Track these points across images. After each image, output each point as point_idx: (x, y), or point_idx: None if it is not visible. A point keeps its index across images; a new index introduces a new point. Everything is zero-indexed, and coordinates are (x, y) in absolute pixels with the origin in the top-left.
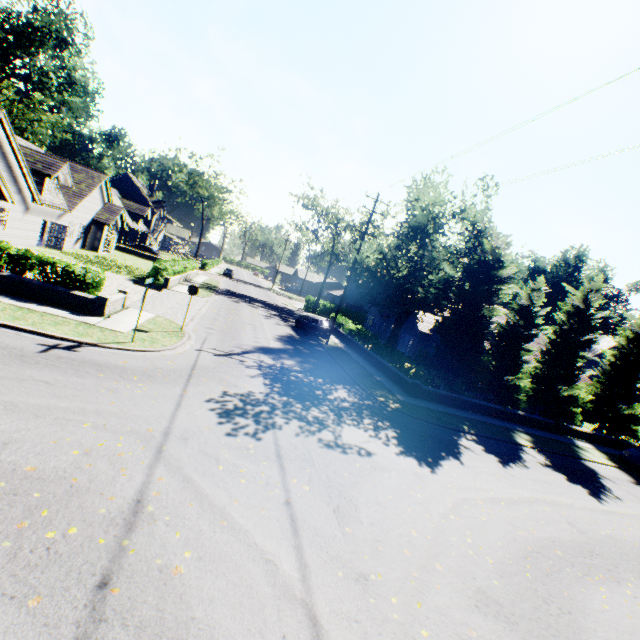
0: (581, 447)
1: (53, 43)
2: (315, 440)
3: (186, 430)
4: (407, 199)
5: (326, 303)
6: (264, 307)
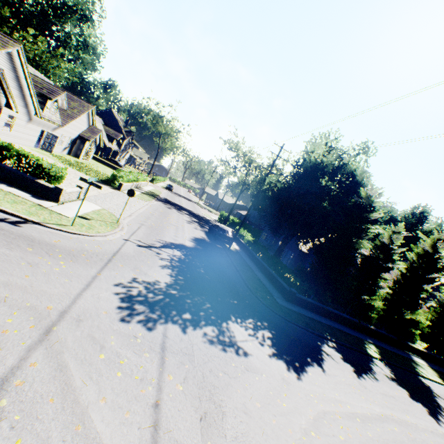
0: (417, 363)
1: (78, 17)
2: (200, 334)
3: (84, 311)
4: (305, 150)
5: (234, 218)
6: (189, 215)
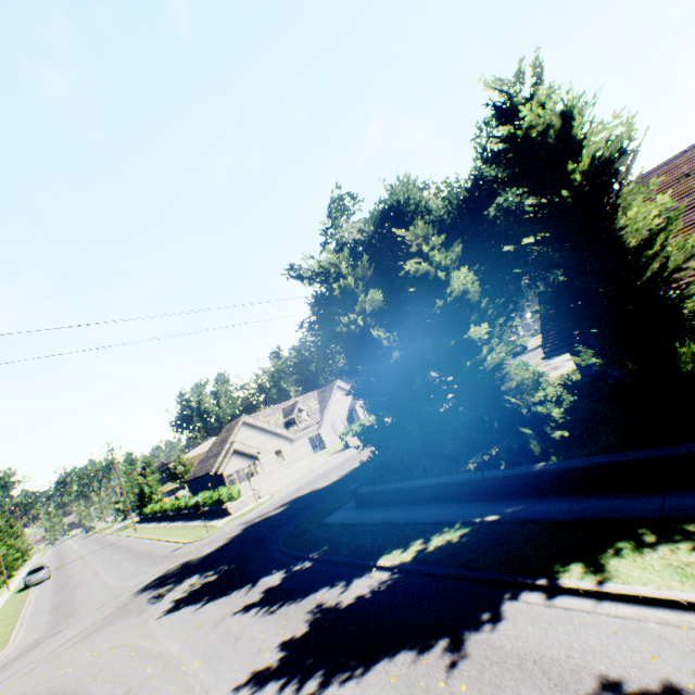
0: None
1: None
2: (156, 592)
3: (128, 592)
4: None
5: None
6: None
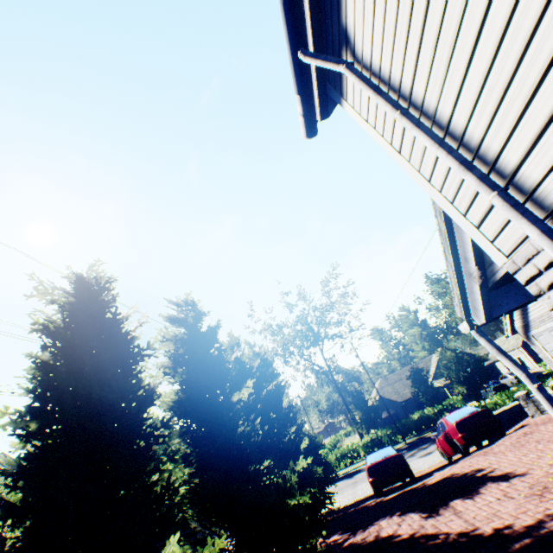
0: None
1: None
2: None
3: None
4: None
5: None
6: None
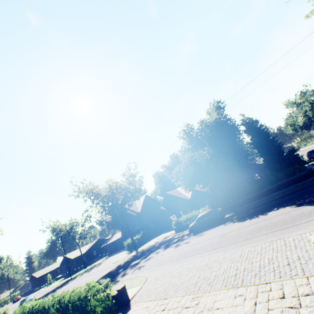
0: (311, 163)
1: None
2: None
3: None
4: (190, 128)
5: (136, 236)
6: (144, 257)
